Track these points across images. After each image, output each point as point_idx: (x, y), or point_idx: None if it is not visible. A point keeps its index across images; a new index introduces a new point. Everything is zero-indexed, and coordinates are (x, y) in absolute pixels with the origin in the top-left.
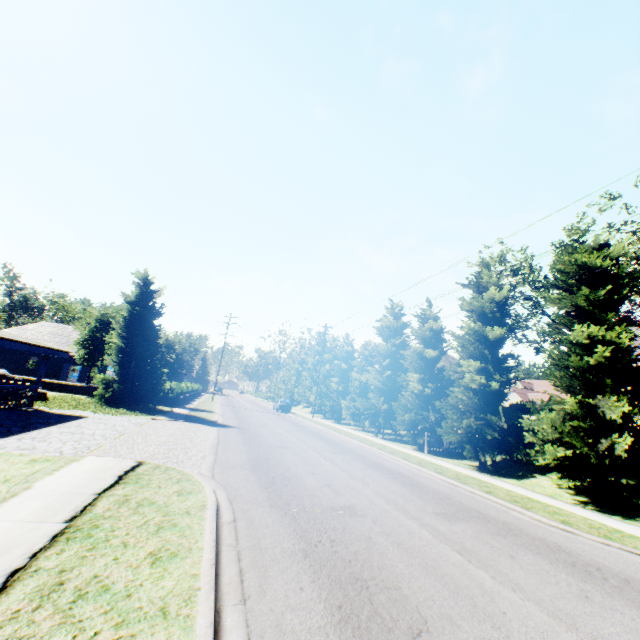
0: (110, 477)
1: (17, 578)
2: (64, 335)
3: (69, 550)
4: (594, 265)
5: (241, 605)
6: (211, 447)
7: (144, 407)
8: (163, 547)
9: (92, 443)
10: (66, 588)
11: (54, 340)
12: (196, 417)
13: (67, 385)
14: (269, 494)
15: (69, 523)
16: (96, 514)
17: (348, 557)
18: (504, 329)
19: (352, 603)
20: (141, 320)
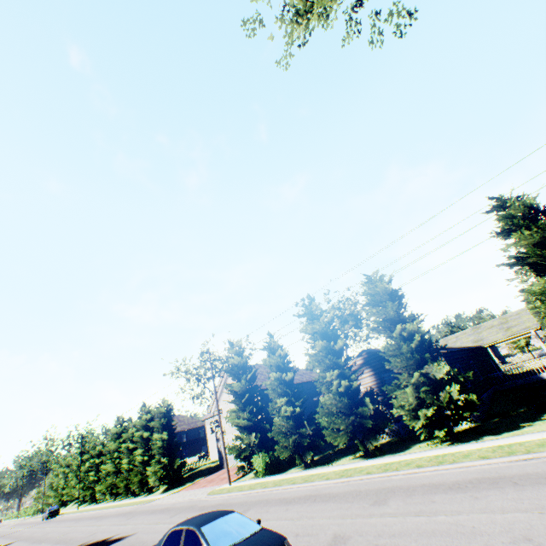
0: None
1: None
2: None
3: None
4: (161, 410)
5: None
6: None
7: None
8: None
9: None
10: None
11: None
12: None
13: None
14: (41, 543)
15: None
16: None
17: (60, 538)
18: (151, 431)
19: (58, 541)
20: None
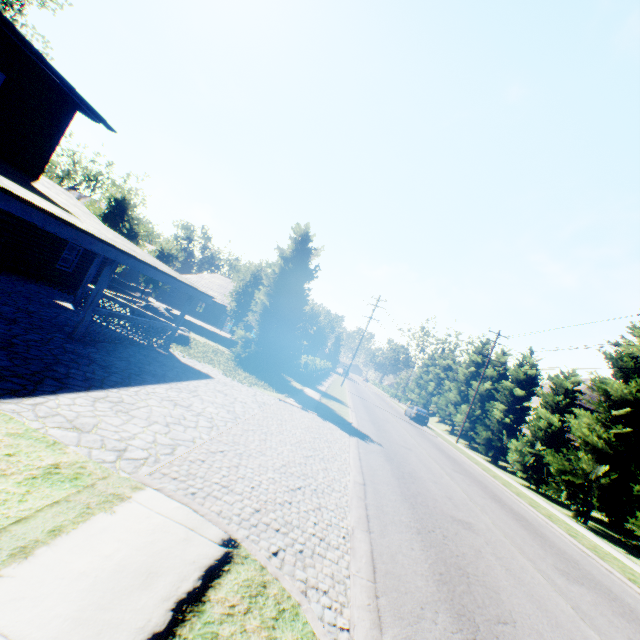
0: None
1: None
2: (228, 288)
3: None
4: None
5: None
6: (356, 497)
7: (275, 378)
8: None
9: (185, 436)
10: None
11: (220, 291)
12: (328, 409)
13: (215, 334)
14: None
15: None
16: None
17: None
18: None
19: None
20: (291, 280)
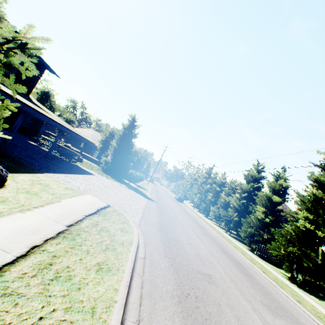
0: (93, 208)
1: (33, 251)
2: (96, 136)
3: (62, 244)
4: None
5: (136, 324)
6: (142, 208)
7: (118, 178)
8: (105, 262)
9: (92, 188)
10: (52, 268)
11: (92, 138)
12: (139, 190)
13: (91, 158)
14: (165, 248)
15: (68, 227)
16: (81, 227)
17: (205, 315)
18: None
19: None
20: (127, 138)
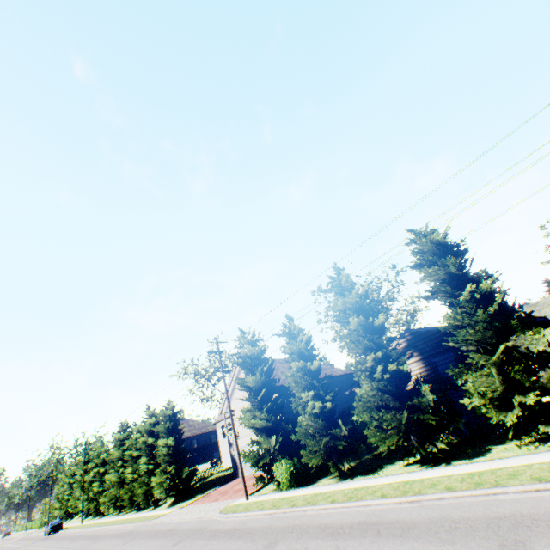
0: None
1: None
2: None
3: None
4: (165, 413)
5: None
6: None
7: None
8: None
9: None
10: None
11: None
12: None
13: None
14: None
15: None
16: None
17: None
18: (156, 436)
19: None
20: None
